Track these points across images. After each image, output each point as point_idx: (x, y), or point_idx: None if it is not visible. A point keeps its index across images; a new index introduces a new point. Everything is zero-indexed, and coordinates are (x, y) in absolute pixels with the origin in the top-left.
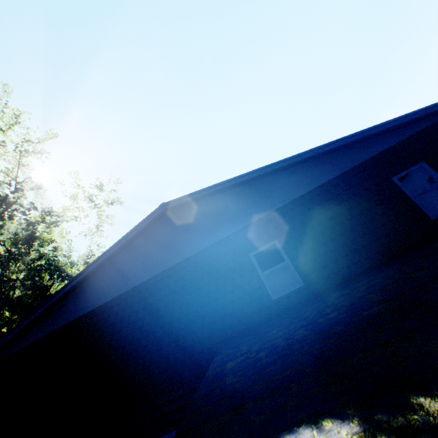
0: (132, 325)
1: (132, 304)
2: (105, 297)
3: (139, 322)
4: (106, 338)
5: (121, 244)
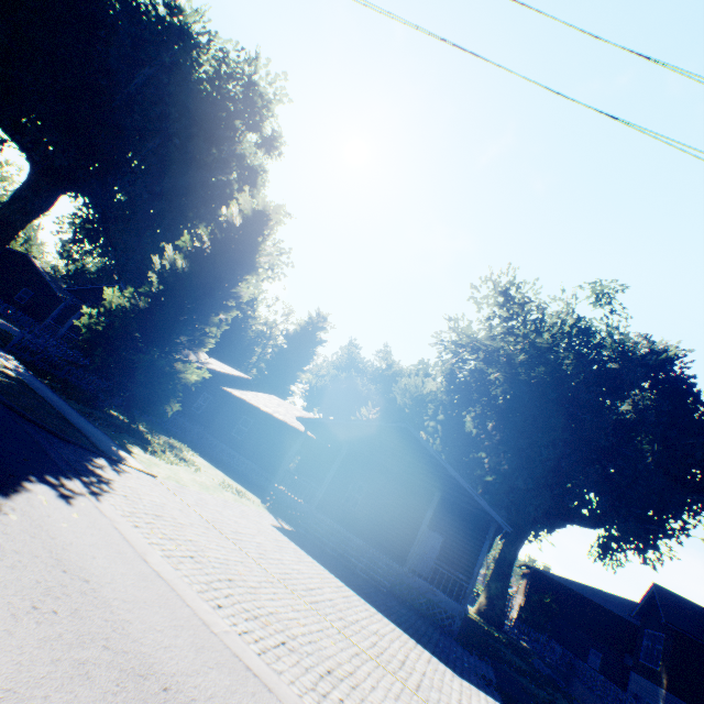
0: (600, 617)
1: (603, 612)
2: (594, 599)
3: (603, 619)
4: (589, 610)
5: (615, 595)
